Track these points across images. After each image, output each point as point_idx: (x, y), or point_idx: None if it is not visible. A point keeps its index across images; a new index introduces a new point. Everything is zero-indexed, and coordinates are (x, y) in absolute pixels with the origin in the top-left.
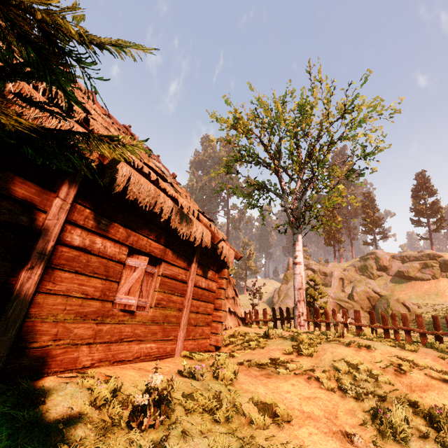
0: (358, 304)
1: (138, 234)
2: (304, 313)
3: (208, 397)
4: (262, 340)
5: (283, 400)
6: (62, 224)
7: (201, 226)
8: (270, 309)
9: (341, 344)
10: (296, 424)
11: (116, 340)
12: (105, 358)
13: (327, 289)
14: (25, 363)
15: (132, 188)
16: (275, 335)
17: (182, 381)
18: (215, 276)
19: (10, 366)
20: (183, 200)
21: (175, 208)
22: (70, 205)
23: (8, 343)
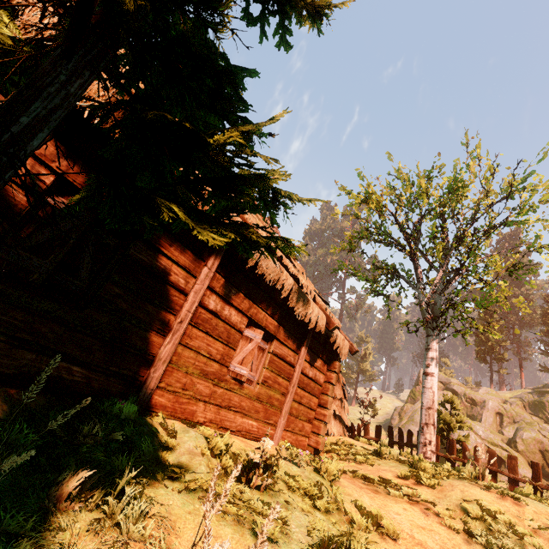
0: (524, 456)
1: (258, 307)
2: (433, 443)
3: (309, 483)
4: (371, 457)
5: (390, 519)
6: (205, 289)
7: (317, 308)
8: (386, 433)
9: (478, 485)
10: (403, 545)
11: (225, 406)
12: (214, 420)
13: (474, 423)
14: (162, 402)
15: (262, 264)
16: (389, 456)
17: (283, 462)
18: (324, 368)
19: (153, 400)
20: (302, 278)
21: (295, 286)
22: (213, 273)
23: (157, 380)
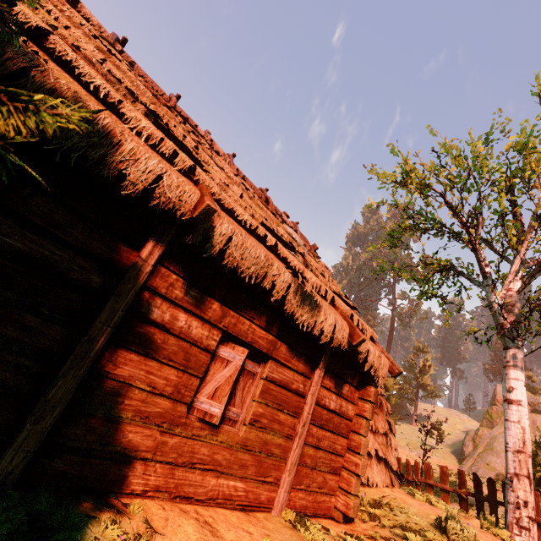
0: None
1: (238, 314)
2: (530, 504)
3: None
4: (431, 535)
5: None
6: (138, 290)
7: (333, 315)
8: (457, 462)
9: None
10: None
11: (184, 463)
12: (164, 486)
13: None
14: (58, 467)
15: (233, 252)
16: (461, 535)
17: None
18: (354, 395)
19: (39, 466)
20: (310, 275)
21: (294, 284)
22: (151, 267)
23: (40, 434)
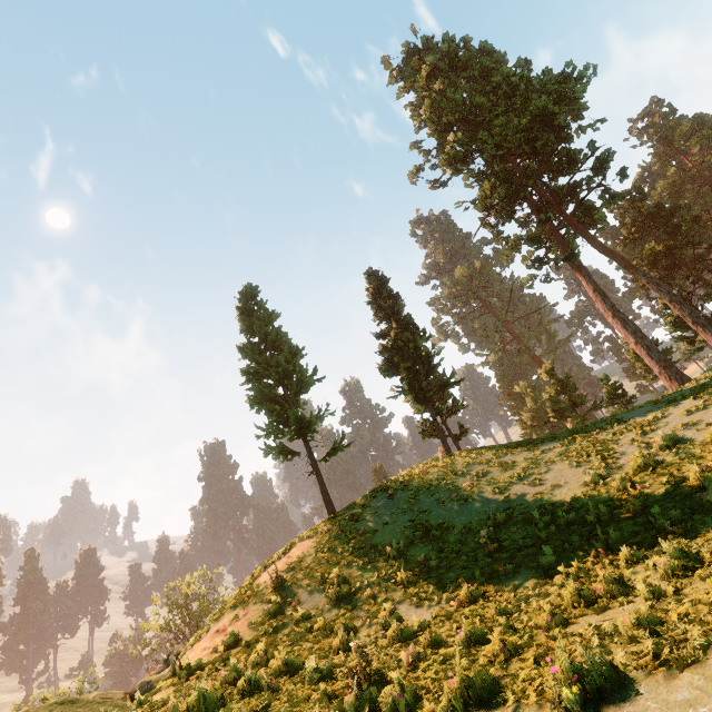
0: None
1: None
2: None
3: None
4: None
5: None
6: None
7: None
8: None
9: None
10: None
11: None
12: None
13: None
14: None
15: None
16: None
17: None
18: None
19: None
20: None
21: None
22: None
23: None
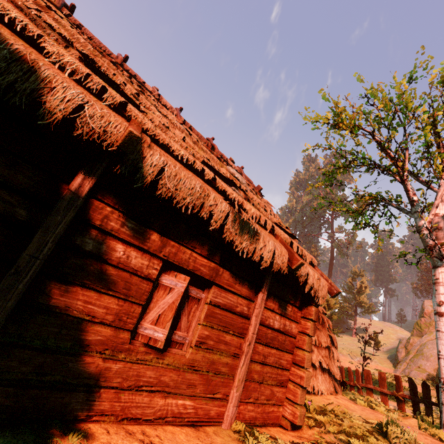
0: None
1: (179, 244)
2: None
3: None
4: (374, 440)
5: None
6: (68, 222)
7: (272, 242)
8: (392, 366)
9: None
10: None
11: (130, 386)
12: (110, 410)
13: None
14: None
15: (166, 183)
16: (401, 439)
17: None
18: (297, 315)
19: None
20: (250, 207)
21: (231, 214)
22: (82, 200)
23: None
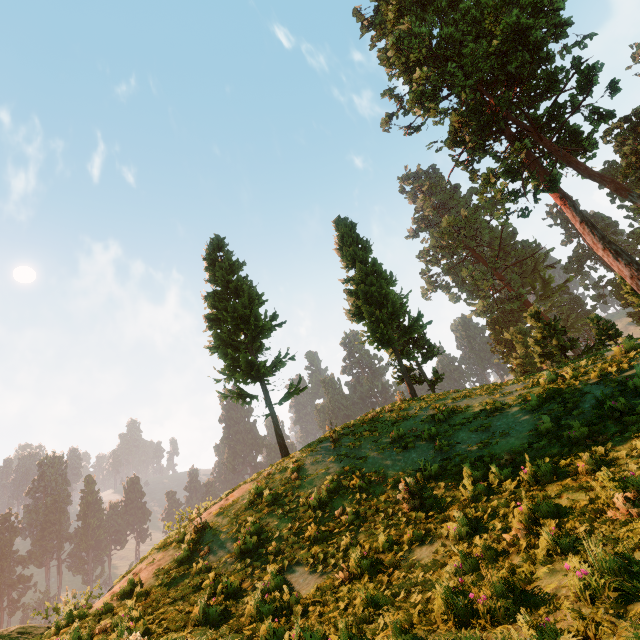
0: None
1: None
2: None
3: None
4: None
5: None
6: None
7: None
8: None
9: None
10: None
11: None
12: None
13: None
14: None
15: None
16: None
17: None
18: None
19: None
20: None
21: None
22: None
23: None
